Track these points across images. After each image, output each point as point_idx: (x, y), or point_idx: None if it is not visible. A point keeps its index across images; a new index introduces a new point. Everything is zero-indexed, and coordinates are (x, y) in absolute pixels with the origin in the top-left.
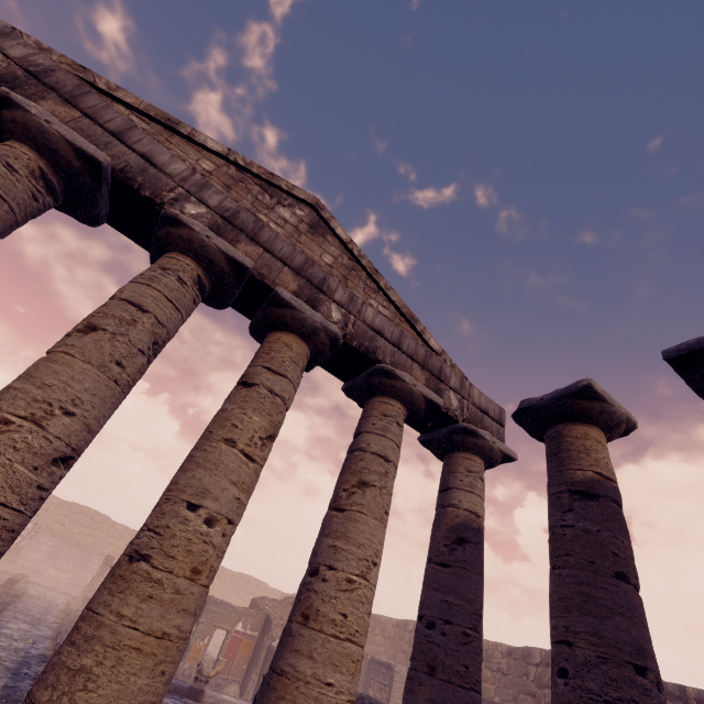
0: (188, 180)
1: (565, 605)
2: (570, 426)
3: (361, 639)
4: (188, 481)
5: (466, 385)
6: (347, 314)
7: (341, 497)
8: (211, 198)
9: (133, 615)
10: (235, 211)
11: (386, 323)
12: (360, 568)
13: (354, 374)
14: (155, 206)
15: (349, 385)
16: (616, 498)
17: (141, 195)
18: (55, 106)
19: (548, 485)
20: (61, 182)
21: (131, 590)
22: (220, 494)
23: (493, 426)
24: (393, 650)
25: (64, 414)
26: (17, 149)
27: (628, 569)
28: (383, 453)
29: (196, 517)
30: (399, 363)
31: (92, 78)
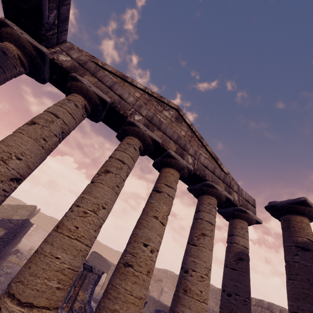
0: (135, 105)
1: (297, 297)
2: (294, 216)
3: (207, 302)
4: (142, 234)
5: (240, 189)
6: (194, 159)
7: (194, 239)
8: (143, 112)
9: (130, 289)
10: (152, 117)
11: (208, 163)
12: (205, 271)
13: (194, 184)
14: (124, 117)
15: (191, 188)
16: None
17: (119, 113)
18: (89, 77)
19: (284, 241)
20: (90, 108)
21: (128, 279)
22: (154, 240)
23: (251, 207)
24: None
25: (102, 208)
26: (77, 97)
27: None
28: (210, 221)
29: (147, 249)
30: (214, 180)
31: (97, 61)
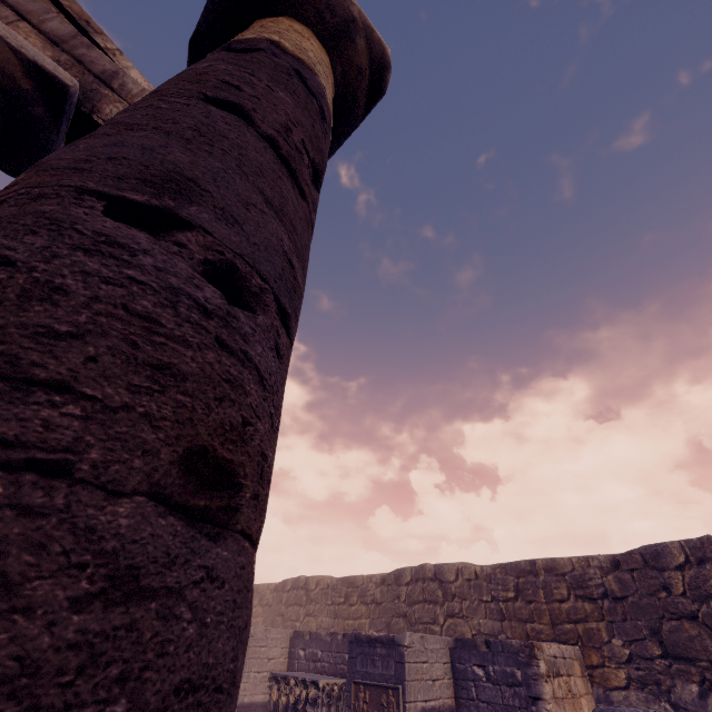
0: None
1: None
2: (254, 21)
3: None
4: None
5: None
6: None
7: None
8: None
9: None
10: None
11: None
12: None
13: None
14: None
15: None
16: (298, 69)
17: None
18: None
19: None
20: None
21: None
22: None
23: None
24: (271, 617)
25: None
26: None
27: (258, 108)
28: None
29: None
30: None
31: None
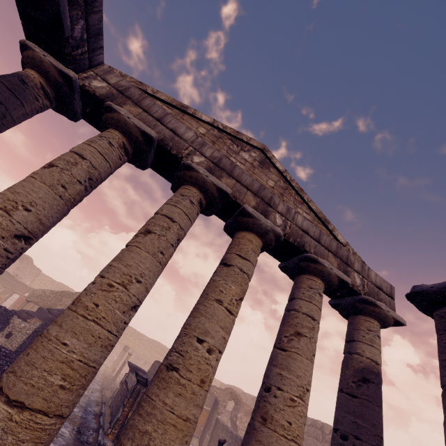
0: (195, 142)
1: None
2: None
3: (300, 441)
4: (196, 324)
5: (366, 268)
6: (285, 220)
7: (283, 341)
8: (207, 151)
9: (171, 404)
10: (220, 158)
11: (310, 226)
12: (298, 392)
13: (288, 258)
14: (178, 159)
15: (284, 265)
16: None
17: (171, 153)
18: (130, 107)
19: (439, 352)
20: (131, 148)
21: (169, 388)
22: (215, 334)
23: (386, 298)
24: None
25: (136, 281)
26: (113, 133)
27: None
28: (310, 314)
29: (202, 347)
30: (320, 253)
31: (145, 88)
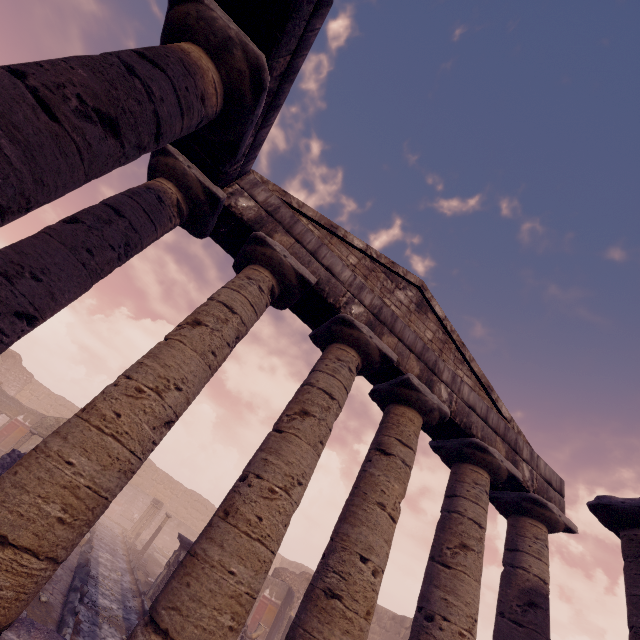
0: (352, 285)
1: None
2: None
3: None
4: (357, 536)
5: (535, 456)
6: (451, 392)
7: (446, 554)
8: (366, 298)
9: None
10: (380, 307)
11: (477, 399)
12: (468, 624)
13: (446, 437)
14: (335, 309)
15: (439, 444)
16: None
17: (327, 301)
18: (282, 236)
19: (627, 583)
20: (279, 291)
21: (334, 623)
22: (379, 550)
23: (555, 496)
24: None
25: (297, 484)
26: (262, 273)
27: None
28: (478, 520)
29: (367, 569)
30: (487, 437)
31: (290, 199)
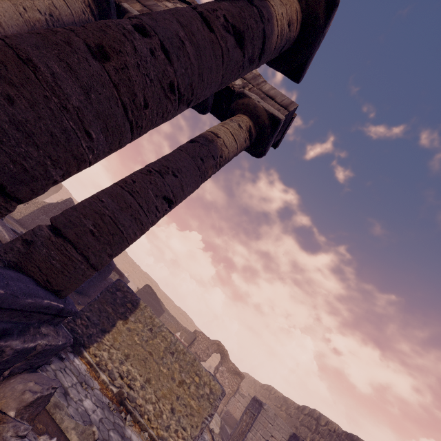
0: None
1: None
2: None
3: None
4: None
5: (259, 80)
6: None
7: None
8: None
9: None
10: None
11: None
12: None
13: None
14: None
15: None
16: None
17: None
18: None
19: None
20: None
21: None
22: None
23: (274, 105)
24: (289, 424)
25: None
26: None
27: (202, 5)
28: None
29: None
30: None
31: None
